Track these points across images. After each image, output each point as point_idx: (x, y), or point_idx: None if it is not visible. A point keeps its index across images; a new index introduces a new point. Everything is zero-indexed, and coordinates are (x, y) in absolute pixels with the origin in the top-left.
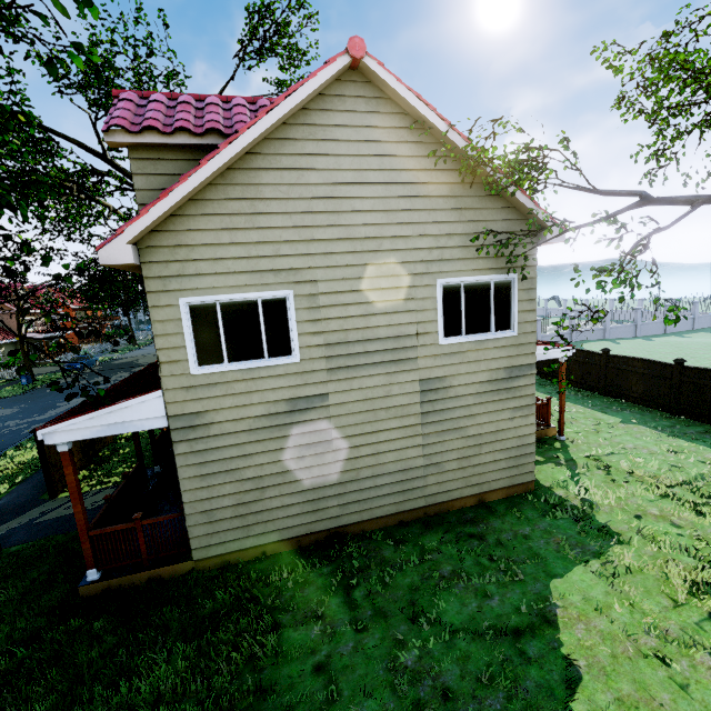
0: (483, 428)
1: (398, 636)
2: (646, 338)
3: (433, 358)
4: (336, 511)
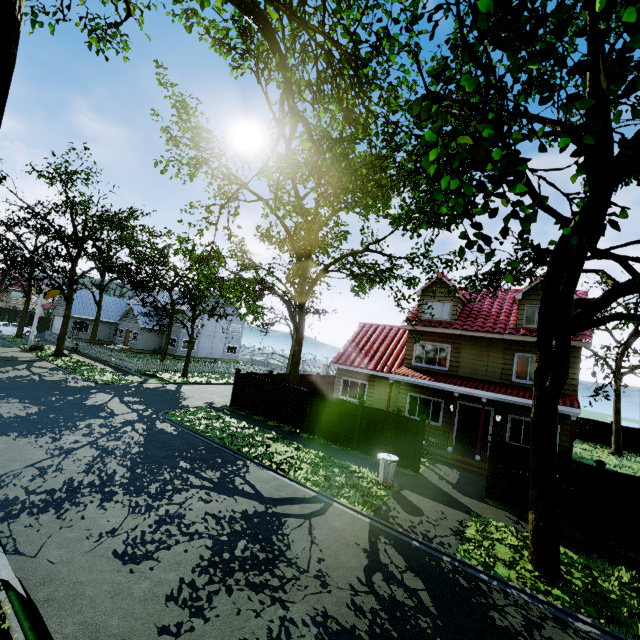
0: None
1: None
2: None
3: None
4: None
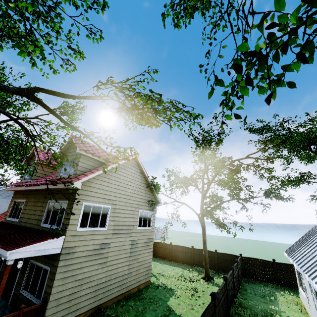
0: (142, 259)
1: None
2: None
3: (135, 233)
4: (101, 296)
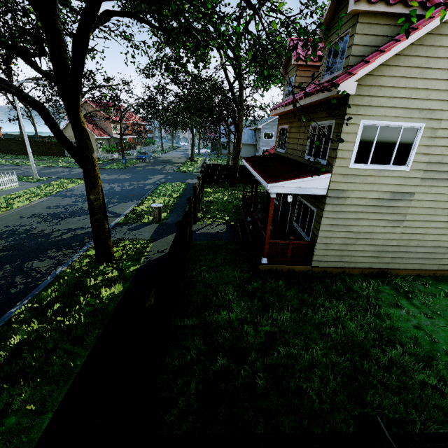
0: None
1: None
2: None
3: None
4: (388, 260)
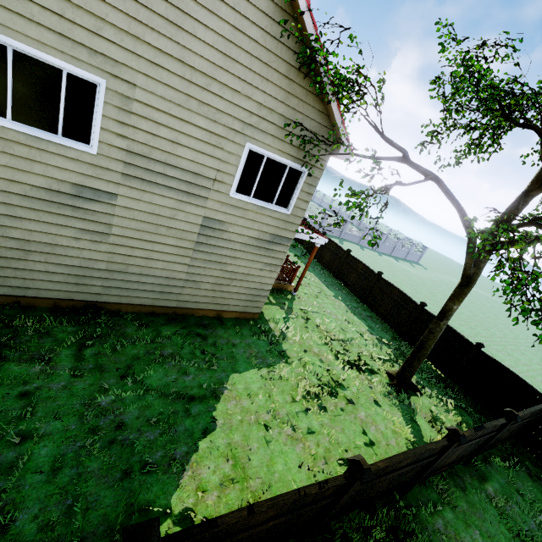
0: (239, 269)
1: (105, 385)
2: (379, 253)
3: (221, 204)
4: (98, 290)
